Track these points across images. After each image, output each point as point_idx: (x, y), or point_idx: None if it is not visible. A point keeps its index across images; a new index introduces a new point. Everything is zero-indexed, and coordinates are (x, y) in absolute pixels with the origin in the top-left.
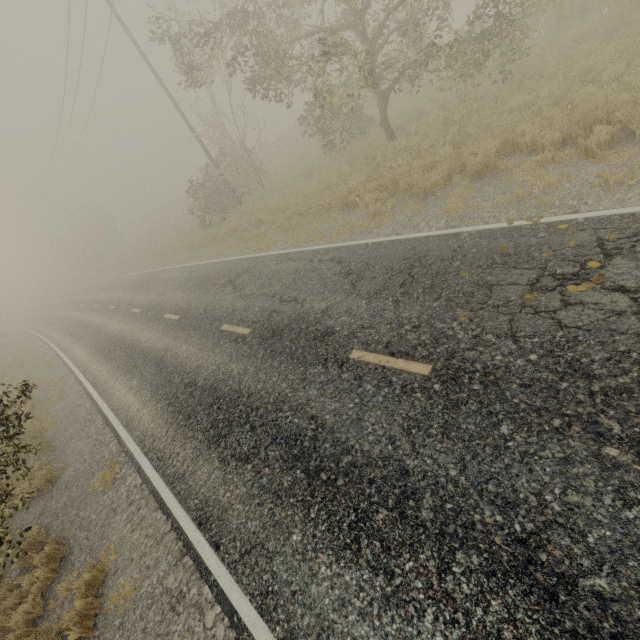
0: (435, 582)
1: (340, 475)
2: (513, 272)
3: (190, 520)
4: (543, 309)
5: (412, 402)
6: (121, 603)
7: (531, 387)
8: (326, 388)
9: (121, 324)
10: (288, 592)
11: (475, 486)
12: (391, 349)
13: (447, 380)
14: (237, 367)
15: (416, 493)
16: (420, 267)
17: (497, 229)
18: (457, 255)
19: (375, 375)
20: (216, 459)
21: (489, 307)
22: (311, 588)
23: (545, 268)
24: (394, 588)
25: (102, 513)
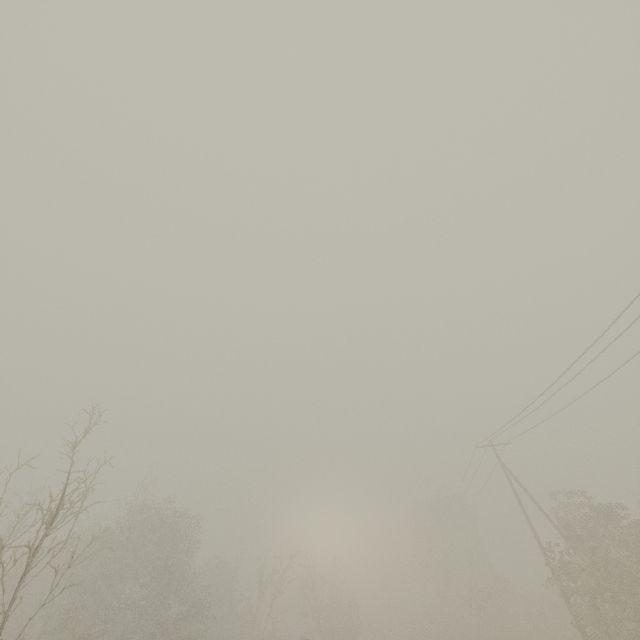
0: None
1: None
2: None
3: None
4: None
5: None
6: None
7: None
8: None
9: None
10: None
11: None
12: None
13: None
14: None
15: None
16: None
17: None
18: None
19: None
20: None
21: None
22: None
23: None
24: None
25: None
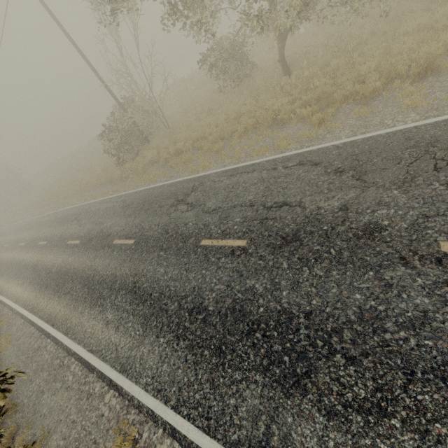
0: None
1: None
2: None
3: None
4: None
5: None
6: None
7: None
8: (442, 293)
9: (61, 257)
10: None
11: None
12: None
13: None
14: (258, 282)
15: None
16: (443, 150)
17: None
18: None
19: None
20: (316, 413)
21: None
22: None
23: None
24: None
25: None
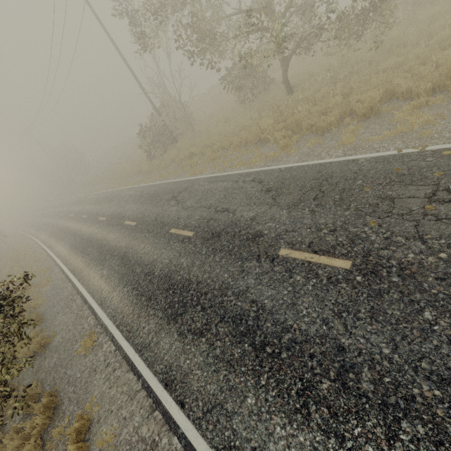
0: (385, 447)
1: (283, 349)
2: (410, 188)
3: (157, 381)
4: (444, 217)
5: (339, 291)
6: (104, 447)
7: (446, 280)
8: (262, 278)
9: (92, 228)
10: (248, 448)
11: (409, 363)
12: (313, 248)
13: (367, 273)
14: (186, 261)
15: (354, 367)
16: (328, 185)
17: (389, 156)
18: (358, 175)
19: (303, 268)
20: (175, 333)
21: (394, 215)
22: (269, 446)
23: (438, 184)
24: (346, 450)
25: (85, 372)
